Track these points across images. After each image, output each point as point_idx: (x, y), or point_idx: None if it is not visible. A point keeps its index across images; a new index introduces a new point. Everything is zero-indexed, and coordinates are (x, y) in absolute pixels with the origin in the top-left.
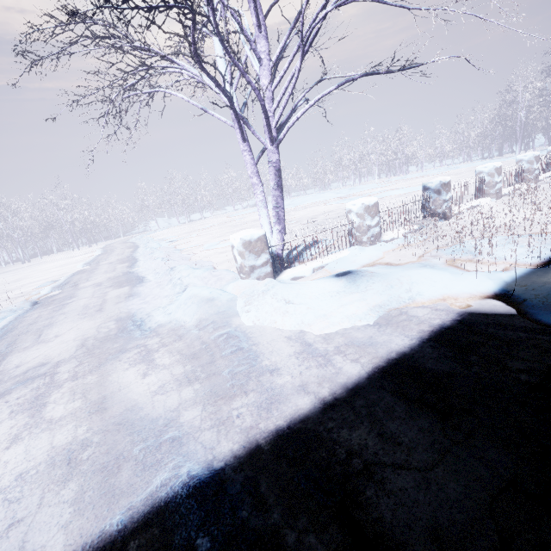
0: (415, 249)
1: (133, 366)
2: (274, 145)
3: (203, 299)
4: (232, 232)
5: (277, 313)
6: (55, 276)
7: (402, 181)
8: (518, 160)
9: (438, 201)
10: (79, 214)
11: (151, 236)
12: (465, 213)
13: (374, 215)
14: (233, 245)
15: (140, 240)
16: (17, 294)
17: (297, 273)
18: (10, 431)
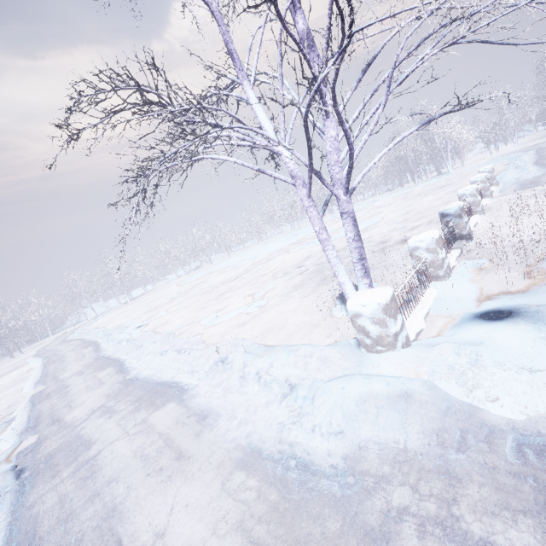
0: (499, 271)
1: None
2: (347, 194)
3: (392, 397)
4: (211, 299)
5: (541, 390)
6: None
7: (338, 219)
8: (473, 182)
9: (461, 224)
10: None
11: (97, 326)
12: (476, 231)
13: (442, 247)
14: (359, 314)
15: (89, 334)
16: None
17: (417, 327)
18: None
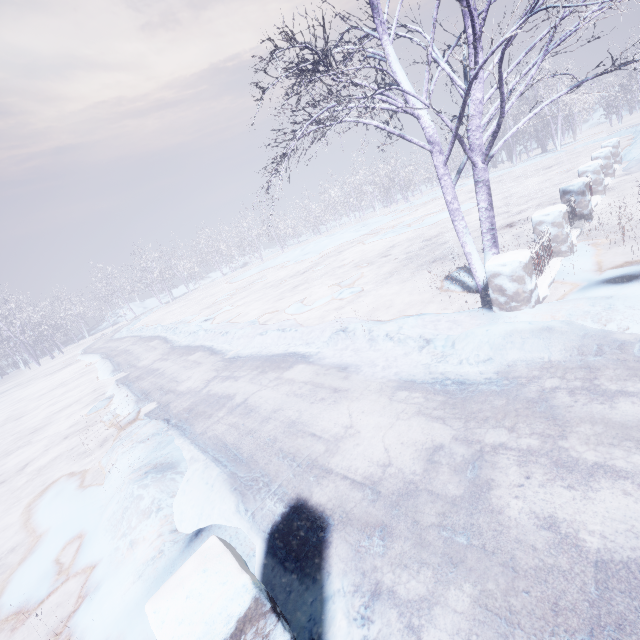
0: (623, 246)
1: (613, 403)
2: (485, 162)
3: (535, 330)
4: (284, 292)
5: None
6: (85, 396)
7: (417, 207)
8: (594, 158)
9: (583, 202)
10: (29, 319)
11: (146, 324)
12: (596, 212)
13: (567, 222)
14: (498, 273)
15: (143, 331)
16: (66, 427)
17: (543, 292)
18: (639, 497)
